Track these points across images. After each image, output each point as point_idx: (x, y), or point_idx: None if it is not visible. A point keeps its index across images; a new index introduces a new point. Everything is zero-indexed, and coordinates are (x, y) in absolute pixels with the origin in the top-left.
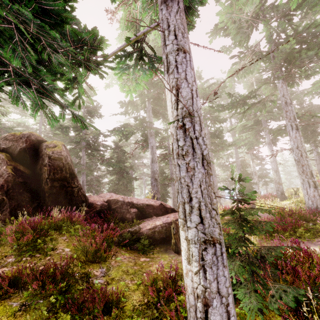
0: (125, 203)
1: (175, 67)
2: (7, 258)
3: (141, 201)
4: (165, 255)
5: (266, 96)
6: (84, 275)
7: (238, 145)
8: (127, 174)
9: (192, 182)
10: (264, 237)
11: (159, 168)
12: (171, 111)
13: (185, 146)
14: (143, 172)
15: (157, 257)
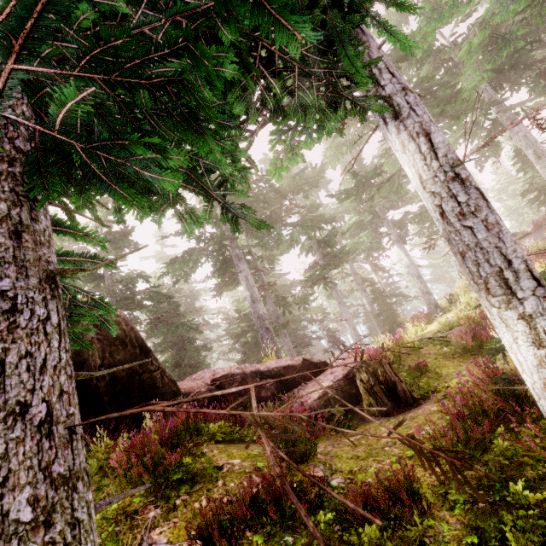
0: (248, 375)
1: (410, 109)
2: (143, 514)
3: (270, 365)
4: (373, 424)
5: (396, 171)
6: (306, 484)
7: (354, 254)
8: (189, 344)
9: (502, 241)
10: (472, 357)
11: (244, 319)
12: (423, 165)
13: (471, 200)
14: (204, 338)
15: (366, 429)
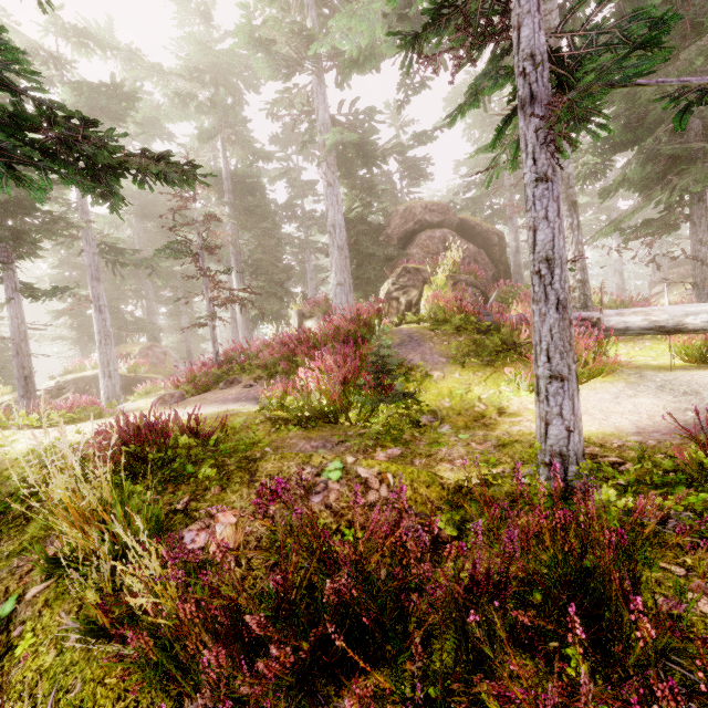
0: None
1: None
2: None
3: None
4: None
5: None
6: None
7: None
8: None
9: None
10: None
11: None
12: None
13: None
14: None
15: None
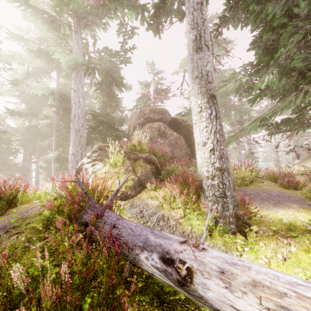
0: None
1: None
2: None
3: None
4: None
5: None
6: None
7: None
8: None
9: None
10: None
11: None
12: None
13: None
14: None
15: None
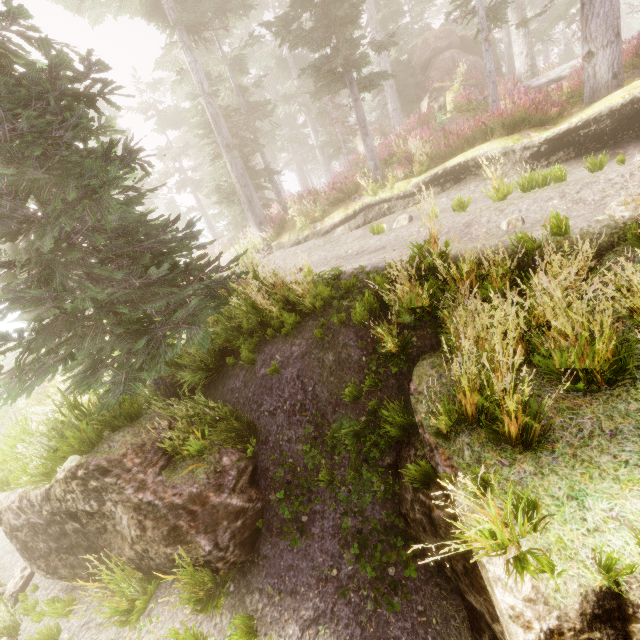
0: None
1: None
2: None
3: None
4: None
5: None
6: None
7: None
8: None
9: None
10: None
11: None
12: None
13: None
14: None
15: None
